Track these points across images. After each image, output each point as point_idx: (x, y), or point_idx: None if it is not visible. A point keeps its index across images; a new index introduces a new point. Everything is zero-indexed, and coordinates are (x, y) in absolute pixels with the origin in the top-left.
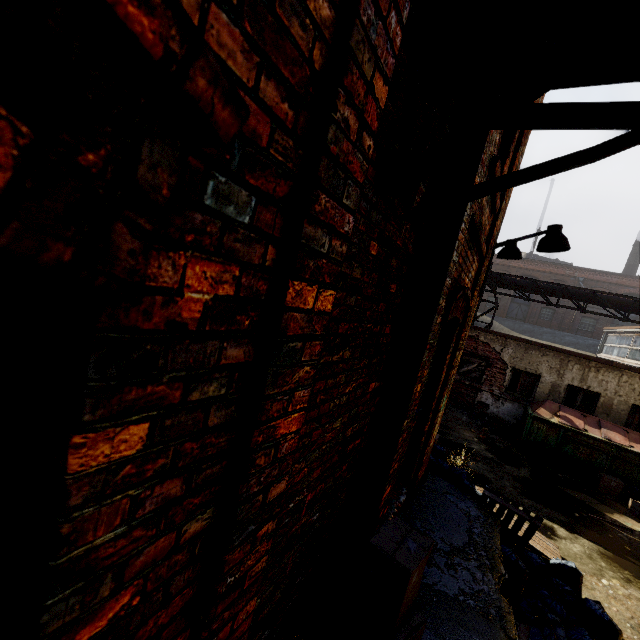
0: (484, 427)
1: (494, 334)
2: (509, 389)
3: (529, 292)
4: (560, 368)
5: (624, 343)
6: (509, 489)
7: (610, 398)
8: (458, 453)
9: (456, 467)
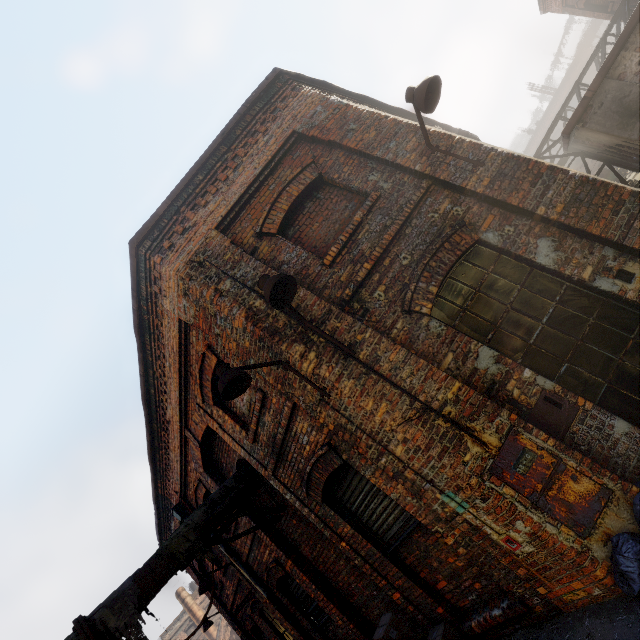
0: None
1: None
2: None
3: None
4: None
5: None
6: None
7: None
8: None
9: None
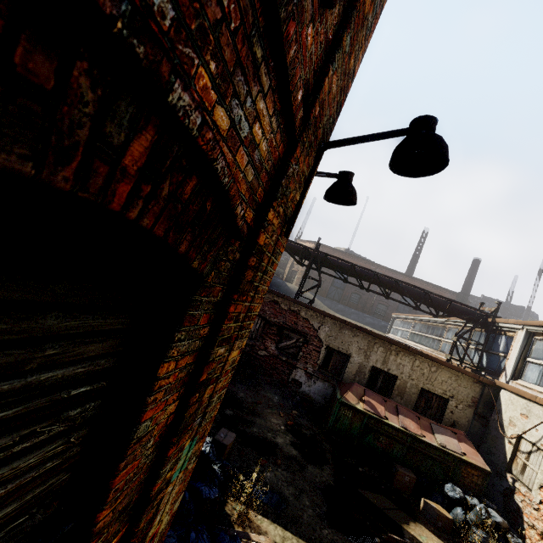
0: (294, 410)
1: (314, 311)
2: (322, 367)
3: (348, 274)
4: (367, 349)
5: (406, 327)
6: (308, 513)
7: (405, 381)
8: (257, 455)
9: (225, 536)
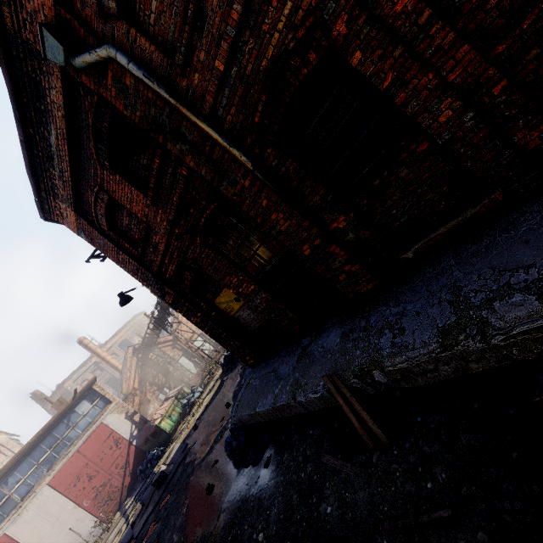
0: None
1: None
2: None
3: None
4: None
5: None
6: None
7: None
8: None
9: None
